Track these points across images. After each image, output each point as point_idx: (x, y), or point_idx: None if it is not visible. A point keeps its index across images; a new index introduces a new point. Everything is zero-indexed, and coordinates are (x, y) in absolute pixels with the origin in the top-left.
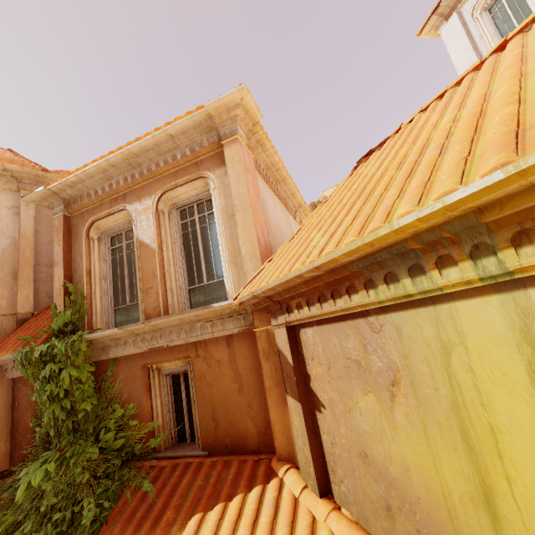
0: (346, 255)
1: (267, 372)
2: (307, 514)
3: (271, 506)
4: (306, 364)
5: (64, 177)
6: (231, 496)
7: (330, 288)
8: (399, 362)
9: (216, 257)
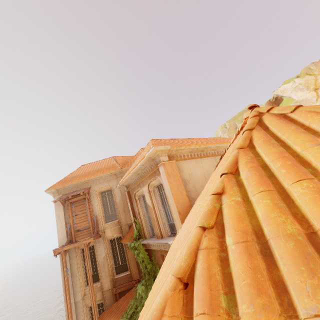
0: None
1: None
2: None
3: None
4: None
5: (122, 181)
6: None
7: None
8: None
9: None
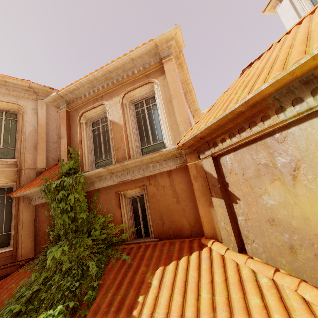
0: (271, 86)
1: (197, 188)
2: (232, 262)
3: (207, 260)
4: (225, 177)
5: (68, 86)
6: (180, 258)
7: (248, 122)
8: (299, 155)
9: (158, 129)
